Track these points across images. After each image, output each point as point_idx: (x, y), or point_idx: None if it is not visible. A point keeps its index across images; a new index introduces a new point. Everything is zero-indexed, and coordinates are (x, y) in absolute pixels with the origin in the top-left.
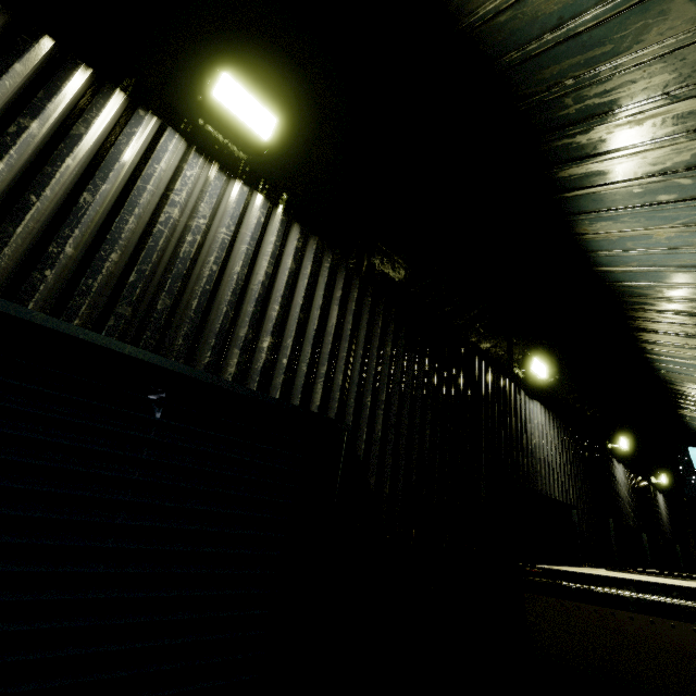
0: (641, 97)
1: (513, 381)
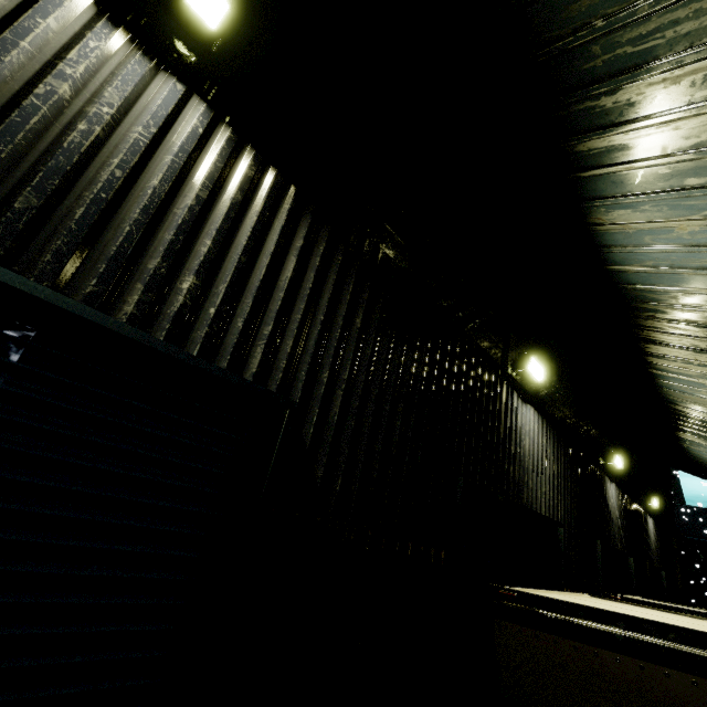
0: (682, 45)
1: (506, 380)
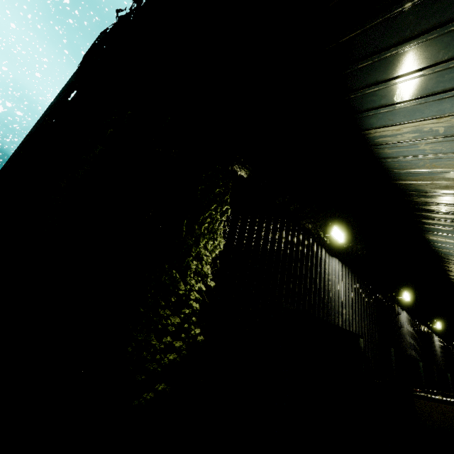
0: None
1: (396, 303)
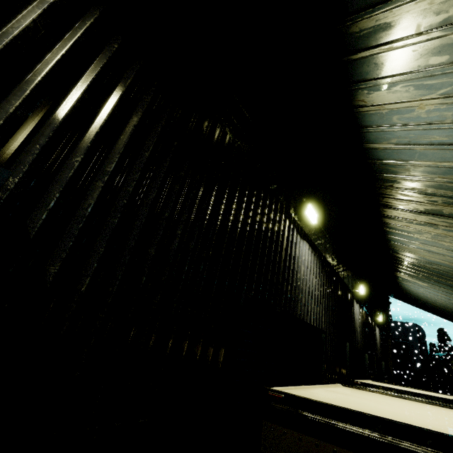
0: None
1: (289, 218)
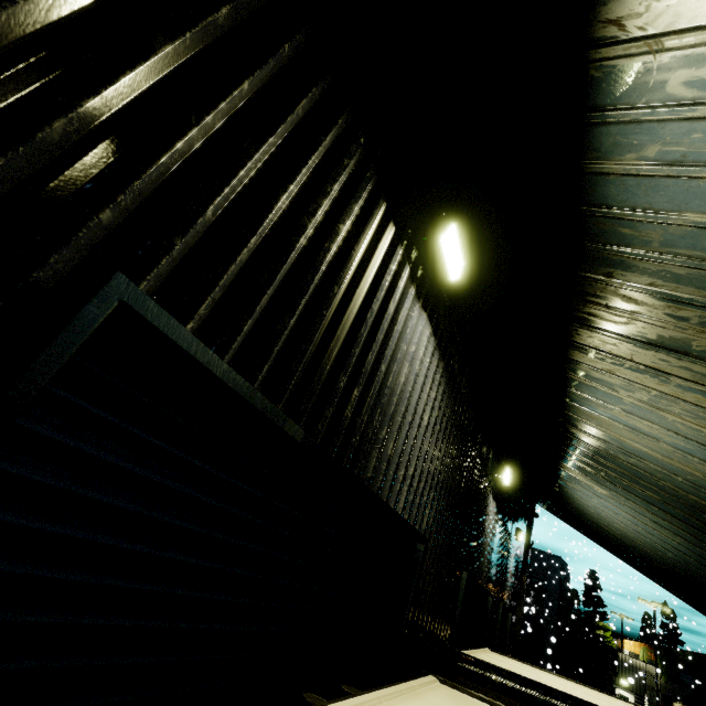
0: None
1: (397, 225)
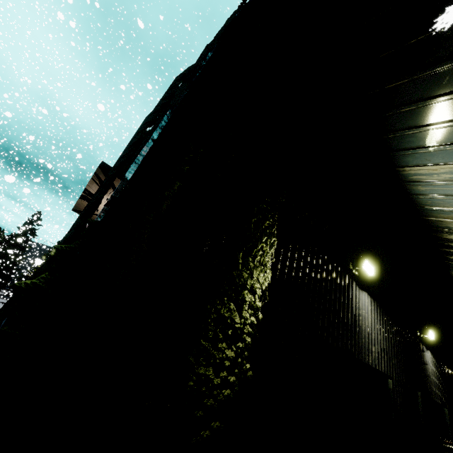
0: None
1: (421, 342)
